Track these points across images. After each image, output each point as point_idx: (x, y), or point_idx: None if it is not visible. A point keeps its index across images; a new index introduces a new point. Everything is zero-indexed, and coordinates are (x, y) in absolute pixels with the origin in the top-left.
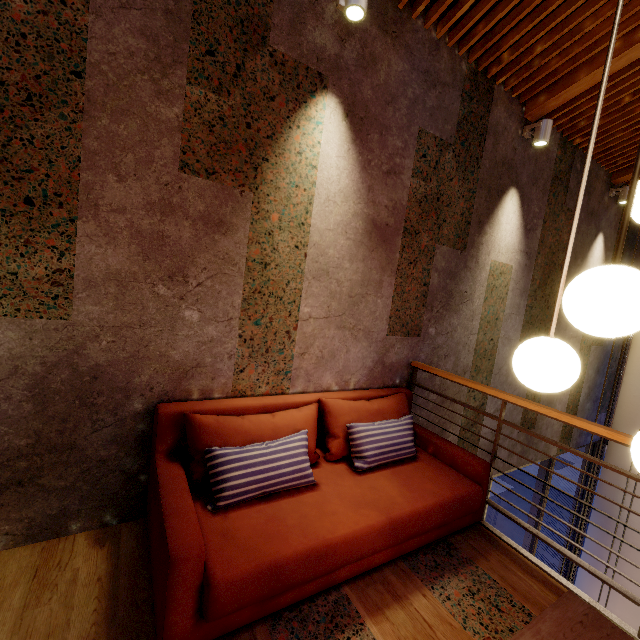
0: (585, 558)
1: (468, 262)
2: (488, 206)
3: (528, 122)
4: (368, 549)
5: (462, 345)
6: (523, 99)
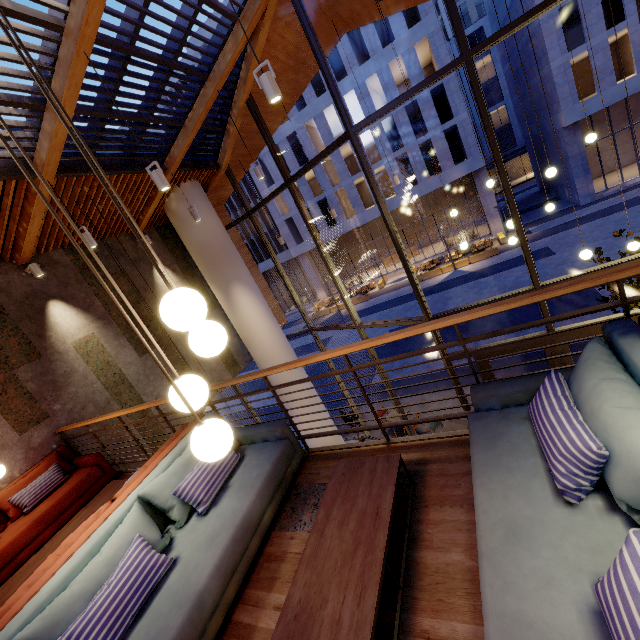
0: None
1: (52, 358)
2: (38, 324)
3: (26, 264)
4: (27, 539)
5: (92, 394)
6: (7, 260)
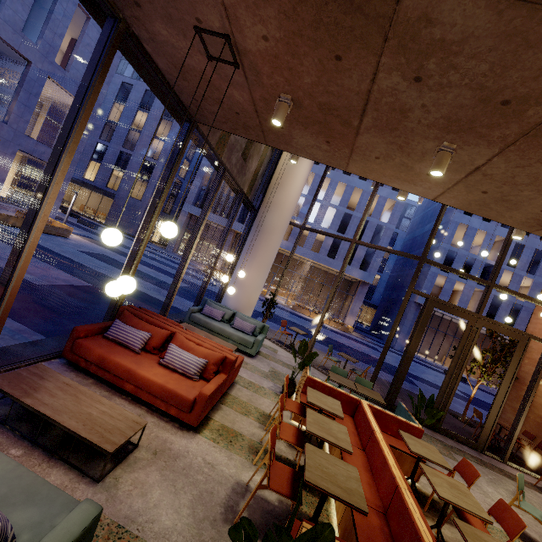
0: (244, 251)
1: None
2: None
3: None
4: None
5: None
6: None
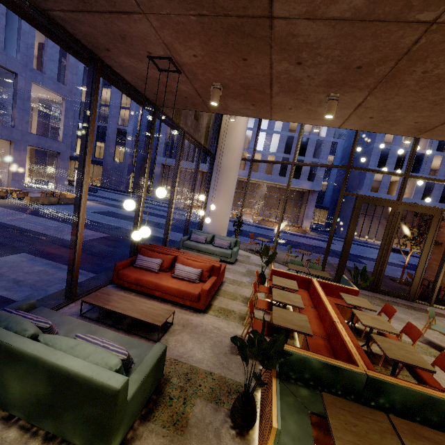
0: (211, 189)
1: None
2: None
3: None
4: None
5: None
6: None
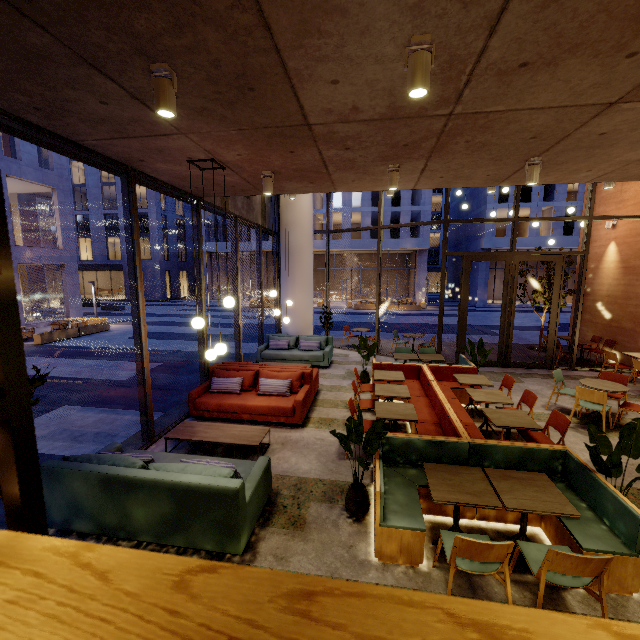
0: (283, 279)
1: None
2: None
3: None
4: None
5: None
6: None
